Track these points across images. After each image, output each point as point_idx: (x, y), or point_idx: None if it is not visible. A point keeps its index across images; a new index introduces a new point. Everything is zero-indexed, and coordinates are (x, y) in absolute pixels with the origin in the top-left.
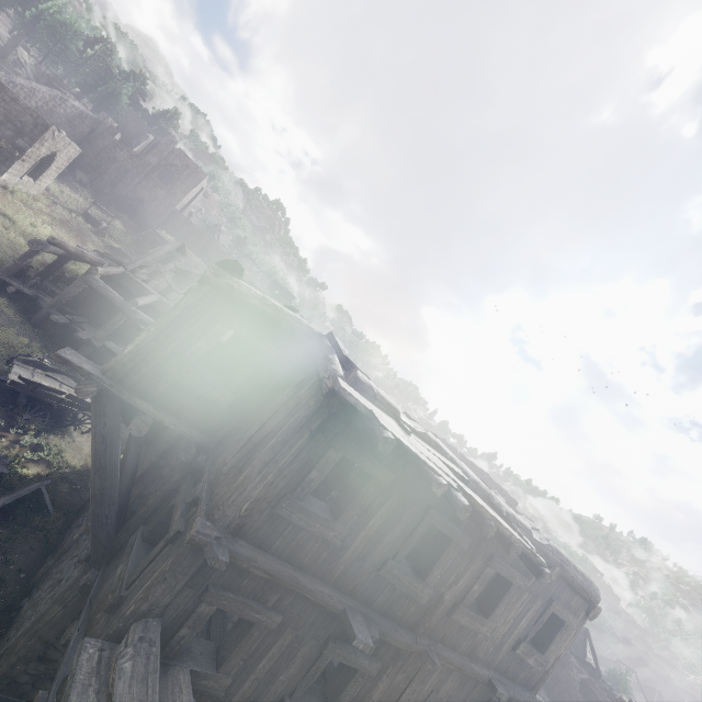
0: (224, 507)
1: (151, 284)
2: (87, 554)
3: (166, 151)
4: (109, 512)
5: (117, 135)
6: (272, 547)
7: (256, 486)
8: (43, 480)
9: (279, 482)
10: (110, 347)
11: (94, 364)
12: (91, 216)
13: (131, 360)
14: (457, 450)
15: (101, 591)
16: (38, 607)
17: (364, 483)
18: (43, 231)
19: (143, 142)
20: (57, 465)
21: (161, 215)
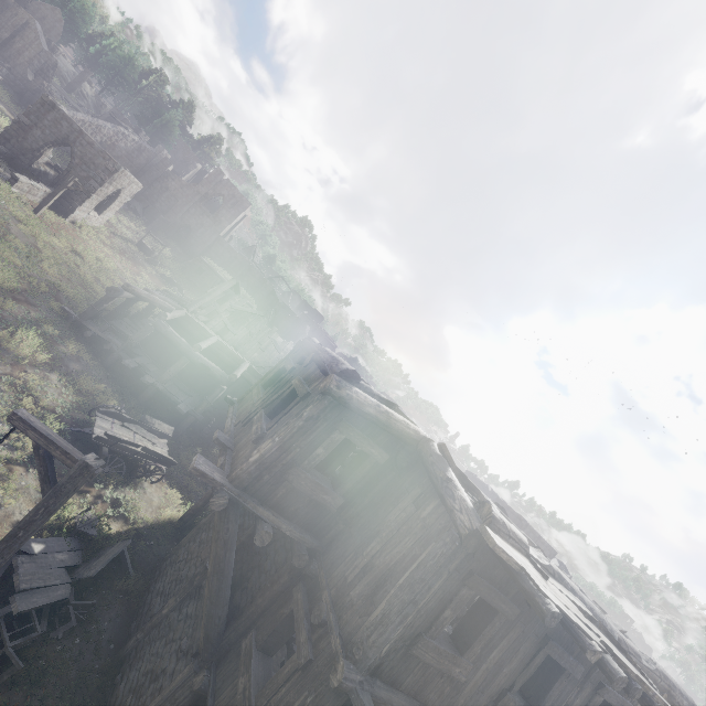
0: (364, 647)
1: (210, 325)
2: (193, 648)
3: (214, 182)
4: (222, 613)
5: (171, 166)
6: (403, 685)
7: (396, 627)
8: (122, 538)
9: (415, 621)
10: (221, 439)
11: (220, 469)
12: (145, 245)
13: (256, 469)
14: (488, 486)
15: (219, 702)
16: (143, 696)
17: (489, 616)
18: (106, 265)
19: (192, 170)
20: (133, 520)
21: (206, 241)
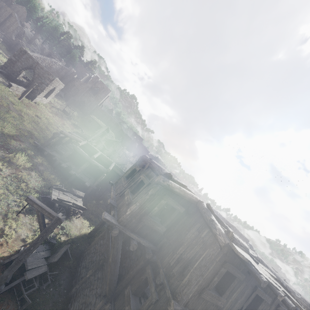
0: (181, 295)
1: (97, 147)
2: (103, 293)
3: (95, 82)
4: (115, 278)
5: (75, 75)
6: (197, 309)
7: (194, 286)
8: (66, 243)
9: (202, 283)
10: (112, 203)
11: (113, 217)
12: (66, 111)
13: (129, 217)
14: (218, 212)
15: None
16: None
17: (232, 279)
18: (50, 121)
19: (84, 77)
20: (70, 235)
21: (92, 108)
